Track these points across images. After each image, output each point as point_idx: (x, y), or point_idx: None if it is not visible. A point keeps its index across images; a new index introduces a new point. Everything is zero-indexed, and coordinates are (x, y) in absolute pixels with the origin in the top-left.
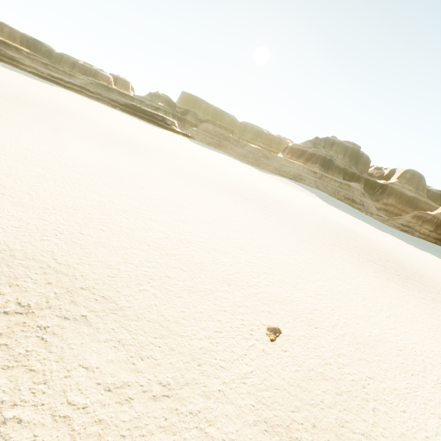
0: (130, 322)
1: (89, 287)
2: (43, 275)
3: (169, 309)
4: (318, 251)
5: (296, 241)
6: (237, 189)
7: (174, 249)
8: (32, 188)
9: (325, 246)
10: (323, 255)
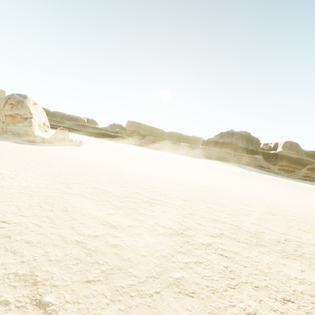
0: (313, 218)
1: (268, 206)
2: (245, 202)
3: (311, 213)
4: (297, 190)
5: (280, 187)
6: (207, 166)
7: (253, 191)
8: (157, 170)
9: (294, 188)
10: (304, 192)
